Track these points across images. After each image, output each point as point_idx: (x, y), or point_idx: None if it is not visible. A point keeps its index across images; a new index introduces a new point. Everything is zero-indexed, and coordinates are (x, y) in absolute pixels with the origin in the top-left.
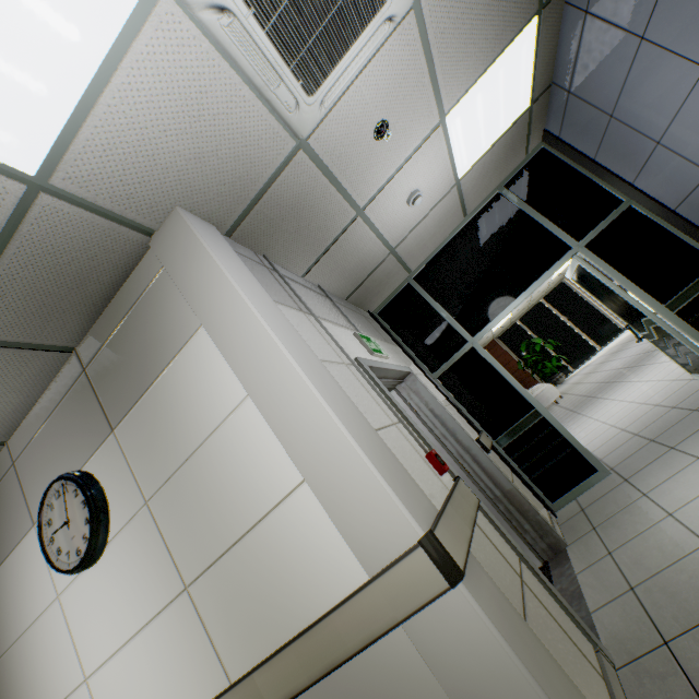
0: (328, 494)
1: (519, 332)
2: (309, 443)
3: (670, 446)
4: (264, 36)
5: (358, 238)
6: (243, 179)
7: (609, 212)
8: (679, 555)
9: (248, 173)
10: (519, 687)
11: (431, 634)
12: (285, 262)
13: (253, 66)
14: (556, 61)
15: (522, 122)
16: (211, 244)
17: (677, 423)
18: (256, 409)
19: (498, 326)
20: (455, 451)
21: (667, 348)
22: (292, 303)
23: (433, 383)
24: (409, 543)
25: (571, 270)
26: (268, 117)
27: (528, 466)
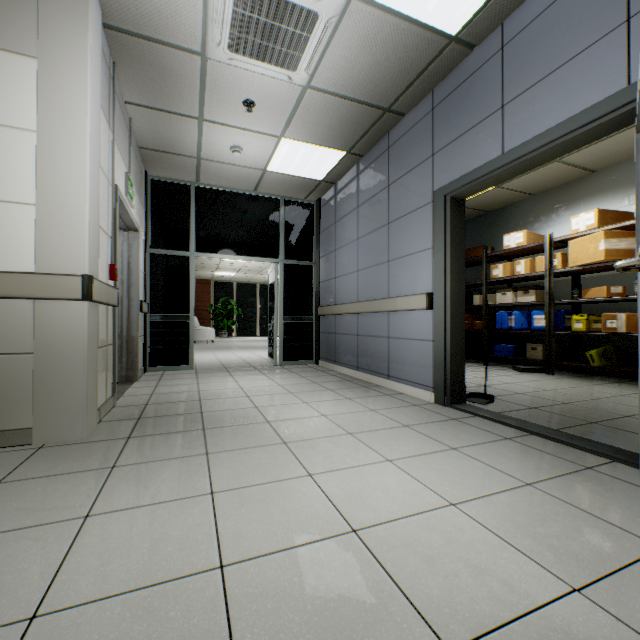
0: (47, 222)
1: (230, 290)
2: (59, 192)
3: (229, 370)
4: (232, 9)
5: (186, 129)
6: (152, 22)
7: (306, 260)
8: (185, 391)
9: (159, 25)
10: (78, 349)
11: (51, 312)
12: (125, 82)
13: (215, 7)
14: (342, 178)
15: (314, 183)
16: (94, 28)
17: (242, 367)
18: (34, 143)
19: (222, 274)
20: (122, 296)
21: (271, 338)
22: (108, 114)
23: (145, 253)
24: (76, 273)
25: (272, 270)
26: (199, 26)
27: (156, 340)
